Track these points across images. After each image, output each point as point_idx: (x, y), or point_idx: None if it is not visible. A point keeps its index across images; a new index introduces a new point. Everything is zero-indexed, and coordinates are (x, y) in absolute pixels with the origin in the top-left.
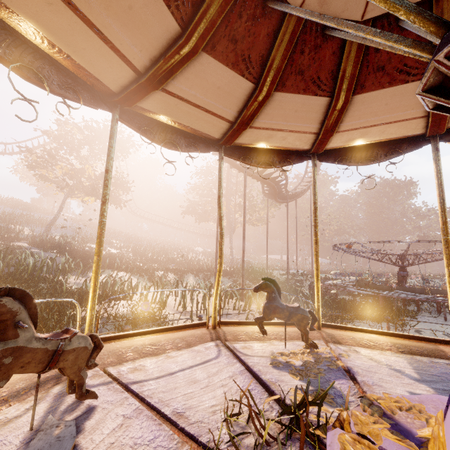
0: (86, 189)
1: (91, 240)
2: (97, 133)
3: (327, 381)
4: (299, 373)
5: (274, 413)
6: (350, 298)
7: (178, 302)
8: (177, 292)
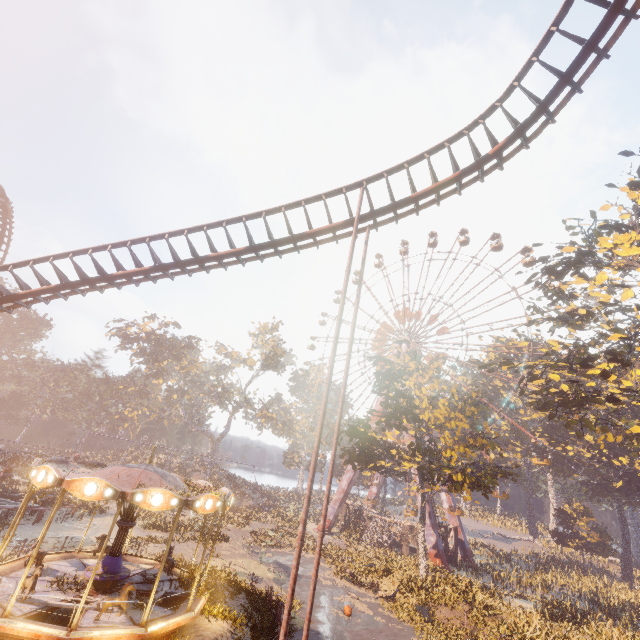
0: None
1: None
2: None
3: (55, 574)
4: (47, 575)
5: (55, 583)
6: None
7: None
8: None
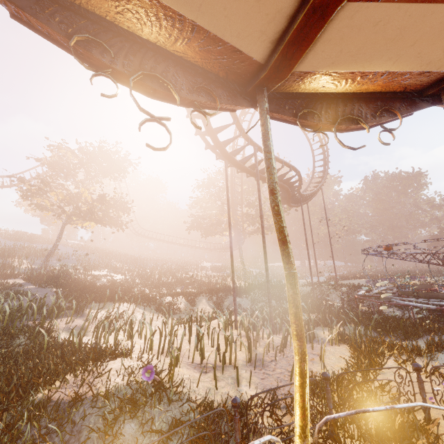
0: (83, 214)
1: (95, 267)
2: (91, 155)
3: None
4: None
5: None
6: (397, 311)
7: (193, 346)
8: (190, 330)
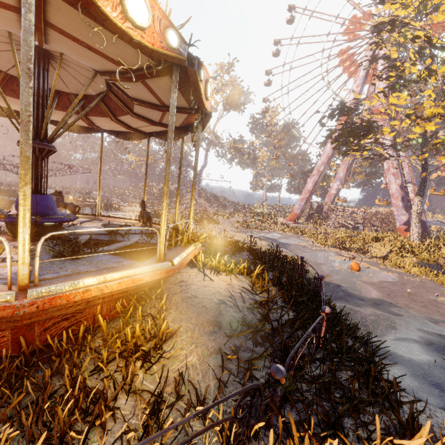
0: None
1: None
2: None
3: None
4: None
5: None
6: None
7: None
8: None
